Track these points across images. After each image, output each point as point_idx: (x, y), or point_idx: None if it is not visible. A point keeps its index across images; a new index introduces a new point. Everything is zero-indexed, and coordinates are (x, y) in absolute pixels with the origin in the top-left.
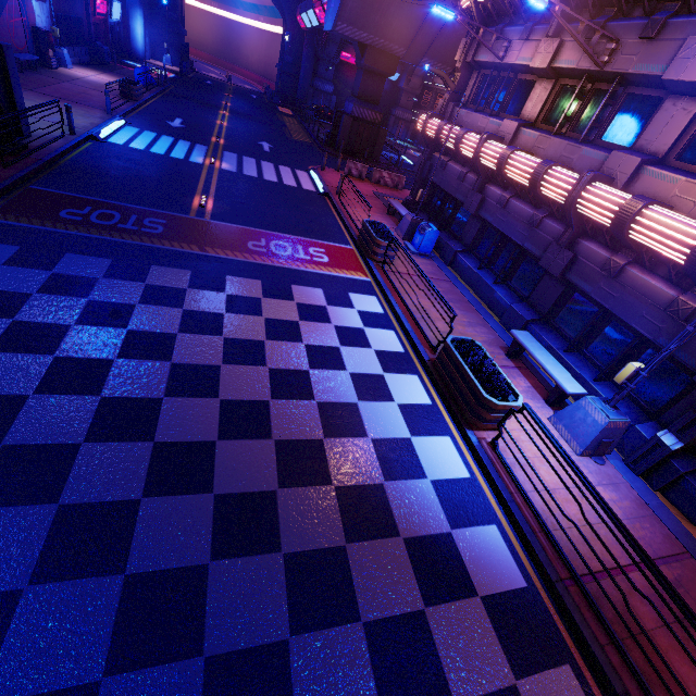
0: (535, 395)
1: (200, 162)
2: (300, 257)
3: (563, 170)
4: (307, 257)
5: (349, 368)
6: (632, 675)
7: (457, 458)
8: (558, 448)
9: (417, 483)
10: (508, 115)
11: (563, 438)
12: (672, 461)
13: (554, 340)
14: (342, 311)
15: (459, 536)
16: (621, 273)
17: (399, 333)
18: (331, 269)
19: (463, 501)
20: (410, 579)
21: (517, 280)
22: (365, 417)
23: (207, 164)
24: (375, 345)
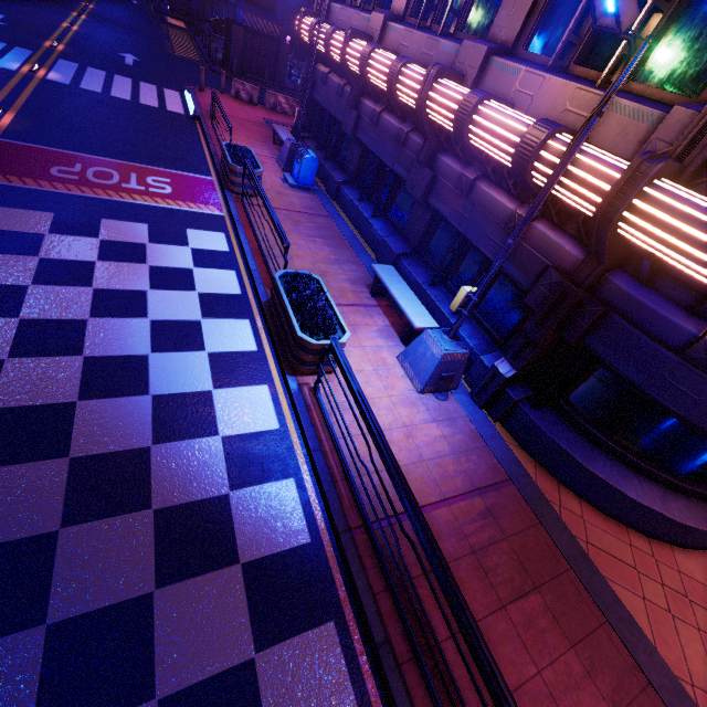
0: (391, 333)
1: (13, 68)
2: (130, 187)
3: (416, 67)
4: (140, 187)
5: (153, 314)
6: (400, 620)
7: (269, 408)
8: (352, 386)
9: (201, 442)
10: (381, 10)
11: (408, 377)
12: (508, 390)
13: (421, 274)
14: (167, 249)
15: (238, 497)
16: (472, 190)
17: (242, 273)
18: (171, 201)
19: (259, 457)
20: (146, 558)
21: (395, 211)
22: (154, 370)
23: (23, 72)
24: (202, 287)
